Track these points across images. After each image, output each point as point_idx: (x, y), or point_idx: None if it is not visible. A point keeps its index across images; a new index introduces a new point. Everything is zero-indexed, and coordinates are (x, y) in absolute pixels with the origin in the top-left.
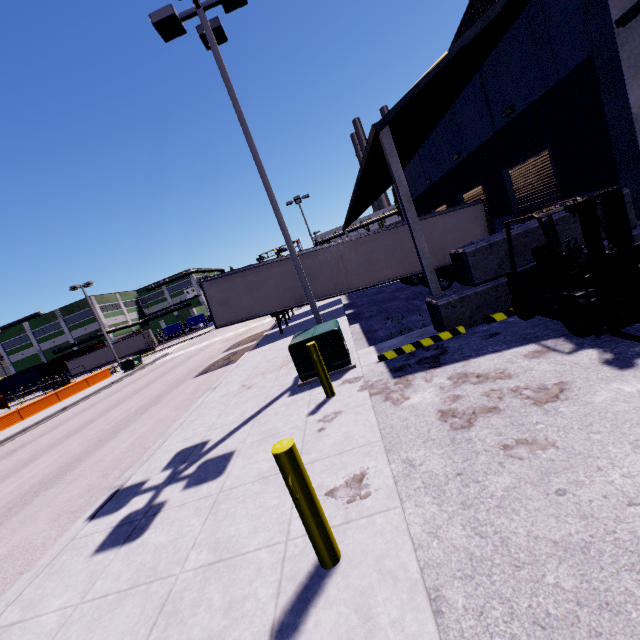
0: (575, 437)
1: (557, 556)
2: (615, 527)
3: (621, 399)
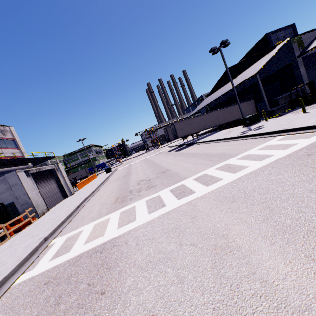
0: None
1: None
2: None
3: None
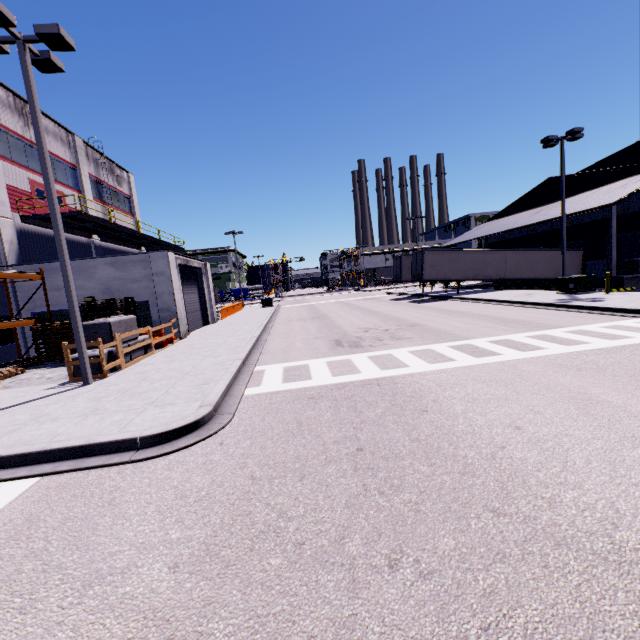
0: None
1: None
2: None
3: None
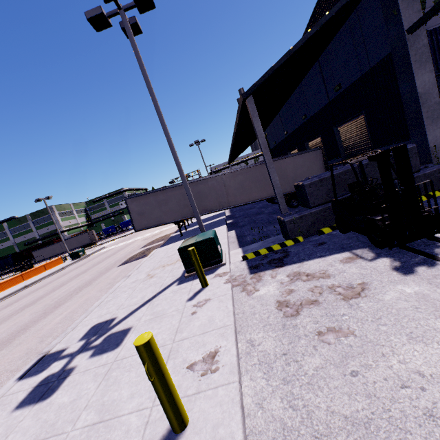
0: (368, 327)
1: (346, 430)
2: (390, 406)
3: (403, 298)
